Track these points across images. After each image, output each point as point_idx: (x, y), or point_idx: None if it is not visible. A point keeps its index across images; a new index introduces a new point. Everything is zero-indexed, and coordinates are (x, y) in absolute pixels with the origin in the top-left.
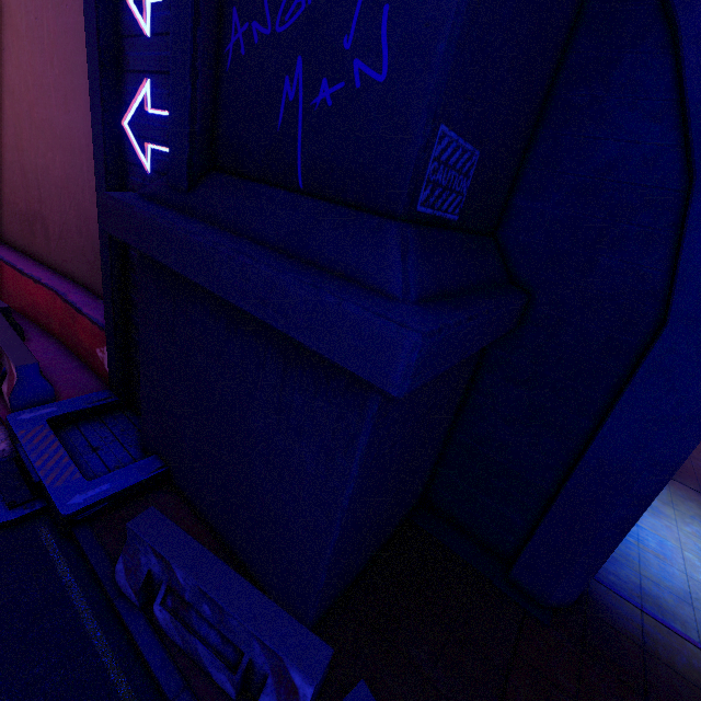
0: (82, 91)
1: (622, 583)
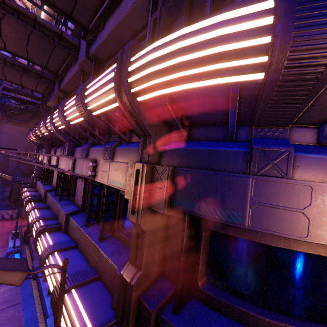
0: None
1: None
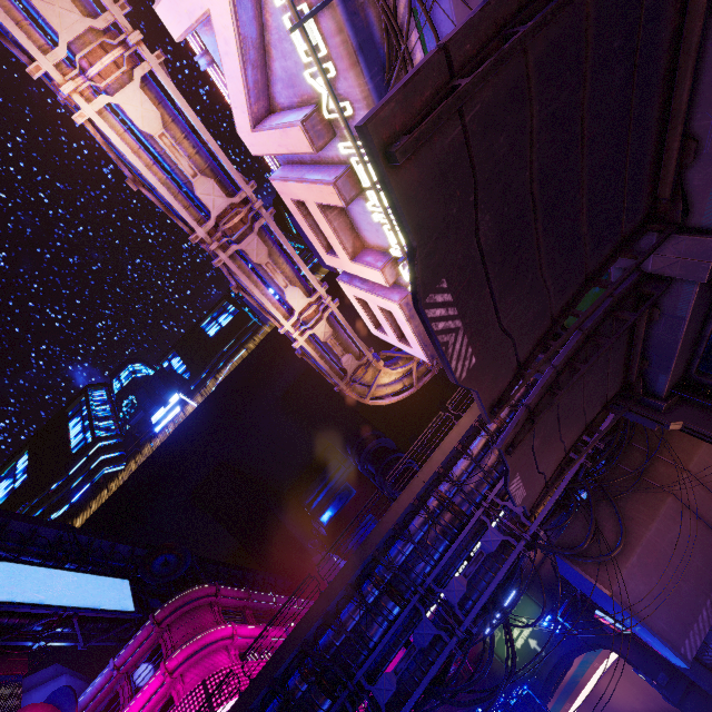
0: None
1: None
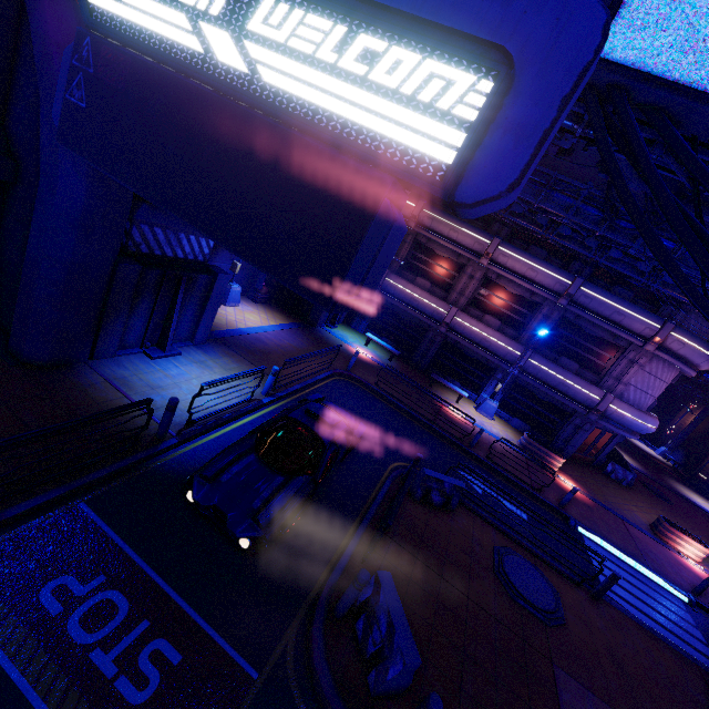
0: None
1: (113, 373)
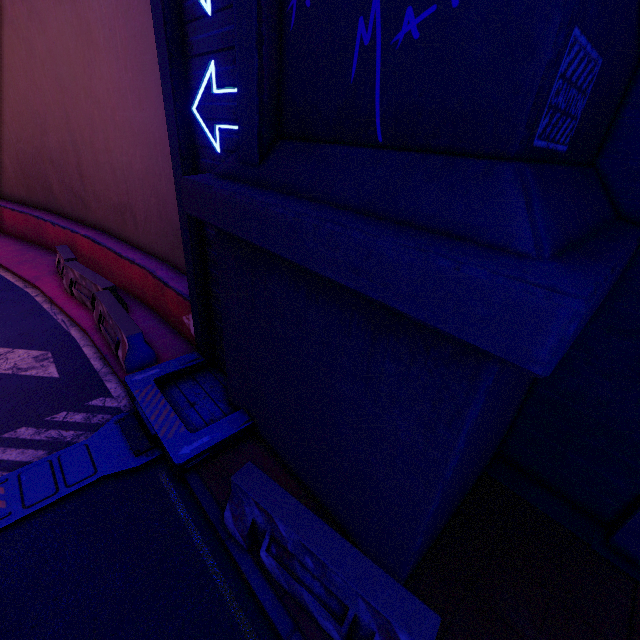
0: (152, 88)
1: None
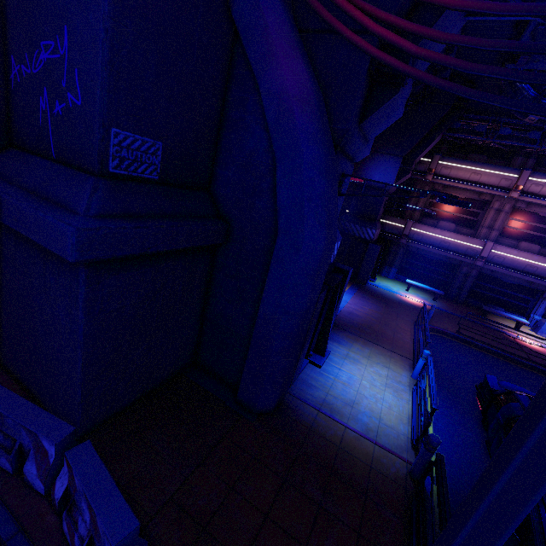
0: None
1: (314, 398)
